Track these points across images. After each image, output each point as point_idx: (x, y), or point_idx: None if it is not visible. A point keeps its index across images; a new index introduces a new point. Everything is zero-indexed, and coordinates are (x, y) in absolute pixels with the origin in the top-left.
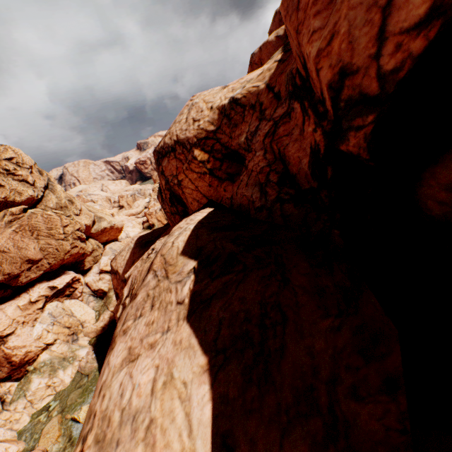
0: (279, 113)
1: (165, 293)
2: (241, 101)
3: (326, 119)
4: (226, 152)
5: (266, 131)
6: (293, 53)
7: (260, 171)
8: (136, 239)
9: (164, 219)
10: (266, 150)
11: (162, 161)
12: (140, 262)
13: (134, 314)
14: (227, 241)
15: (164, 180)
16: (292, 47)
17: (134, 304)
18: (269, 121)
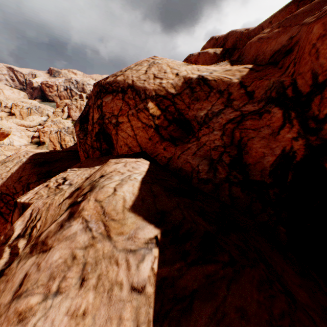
0: (249, 108)
1: (107, 263)
2: (210, 82)
3: (316, 135)
4: (178, 117)
5: (231, 118)
6: (301, 68)
7: (214, 148)
8: (31, 154)
9: (57, 142)
10: (224, 133)
11: (104, 96)
12: (46, 190)
13: (44, 285)
14: (194, 212)
15: (98, 114)
16: (304, 63)
17: (44, 263)
18: (236, 111)
